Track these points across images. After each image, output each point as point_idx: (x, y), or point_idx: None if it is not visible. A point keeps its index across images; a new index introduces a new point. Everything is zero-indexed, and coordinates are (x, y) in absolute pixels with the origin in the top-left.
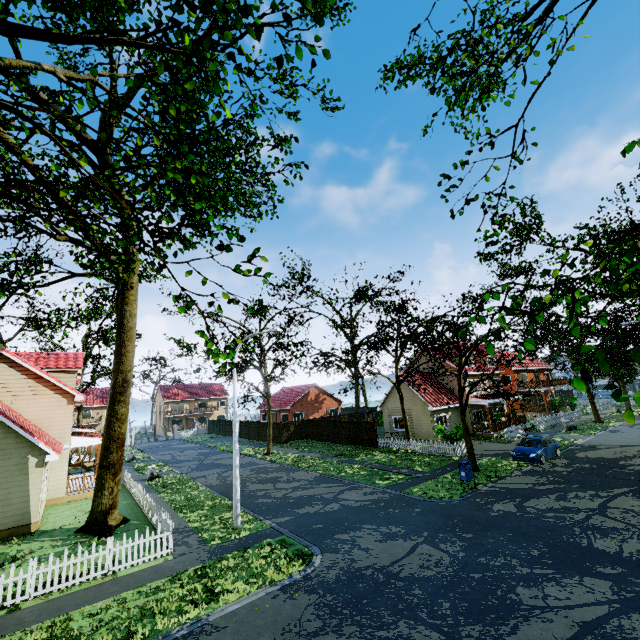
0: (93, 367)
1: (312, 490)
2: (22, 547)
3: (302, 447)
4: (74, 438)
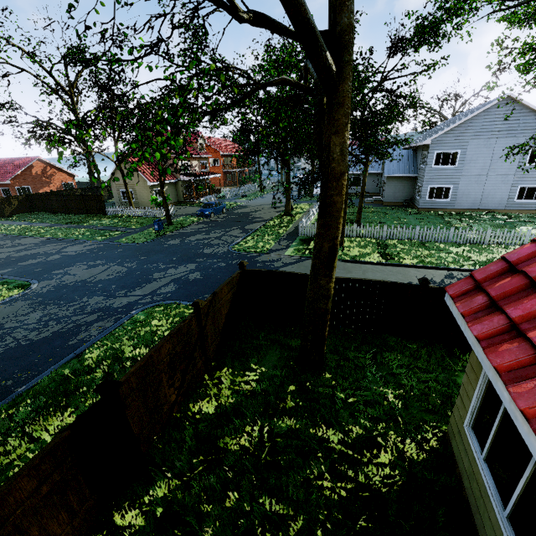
0: None
1: (37, 250)
2: None
3: (31, 219)
4: None
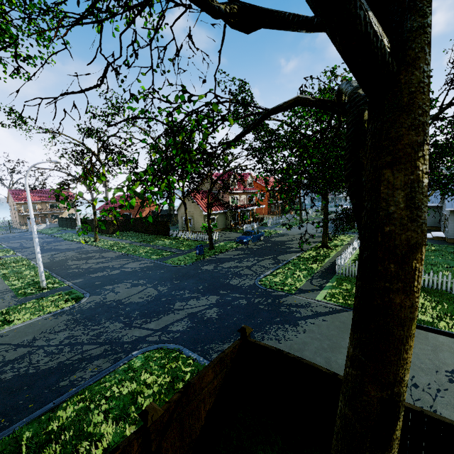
0: None
1: (109, 263)
2: None
3: (122, 236)
4: None
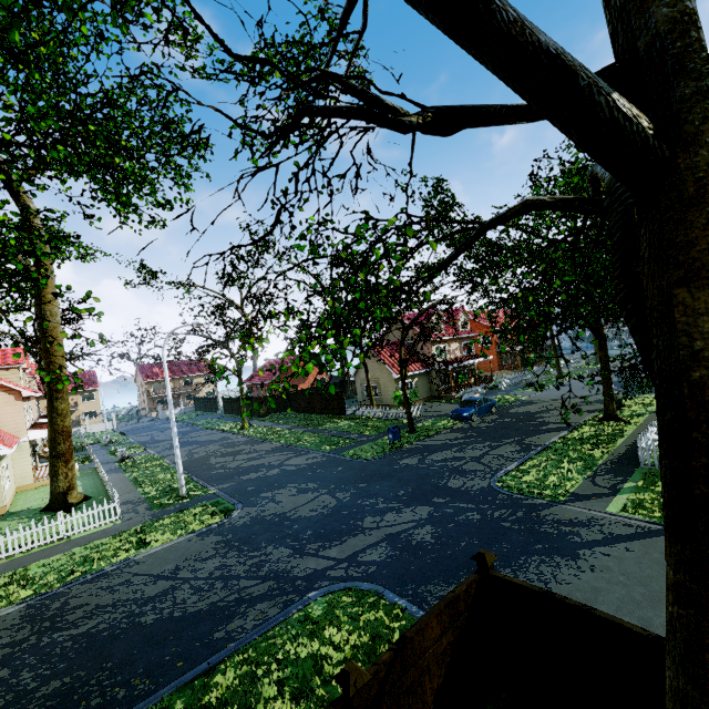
0: (39, 360)
1: (265, 459)
2: None
3: (278, 419)
4: (31, 431)
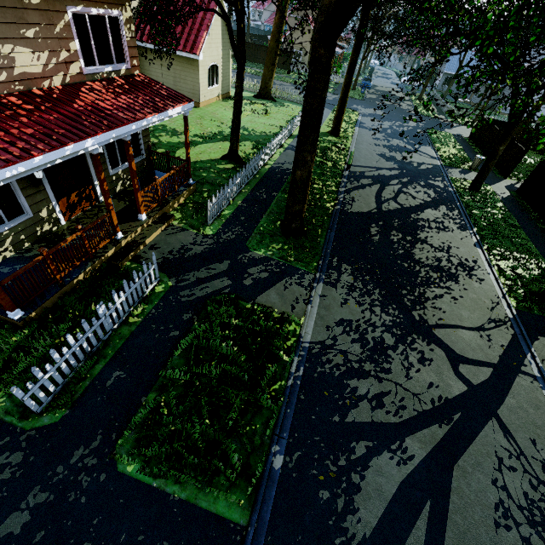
0: None
1: None
2: (251, 102)
3: (234, 62)
4: None
